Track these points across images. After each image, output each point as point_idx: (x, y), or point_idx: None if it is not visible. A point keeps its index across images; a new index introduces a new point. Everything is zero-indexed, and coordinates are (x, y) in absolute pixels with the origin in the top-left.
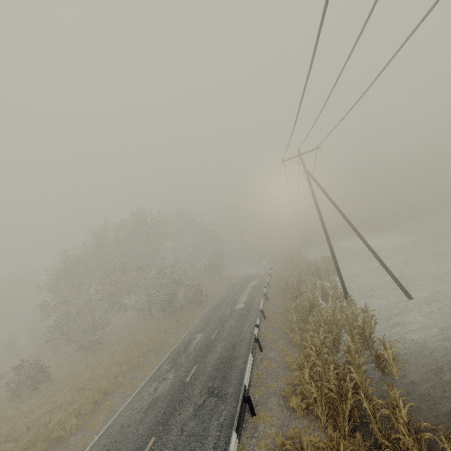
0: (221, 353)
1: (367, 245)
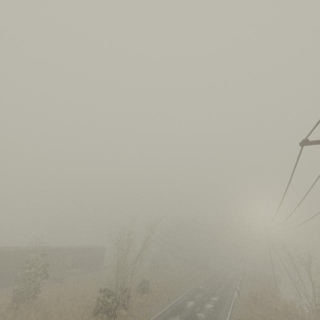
0: (226, 285)
1: (286, 270)
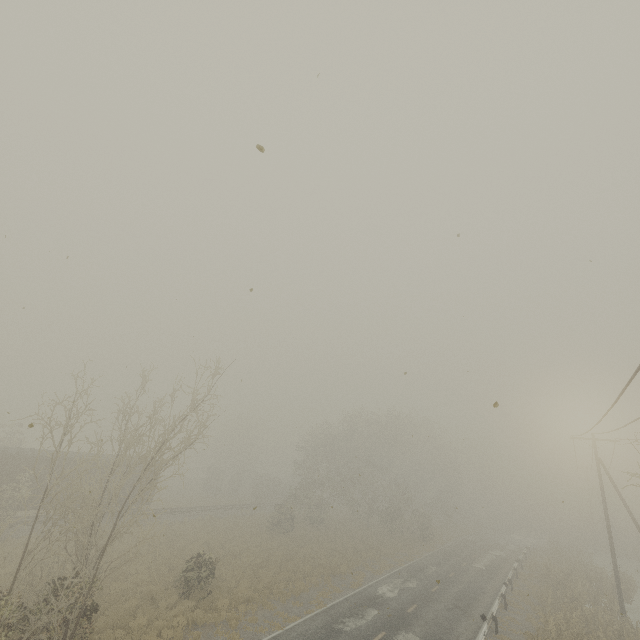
0: (462, 590)
1: None
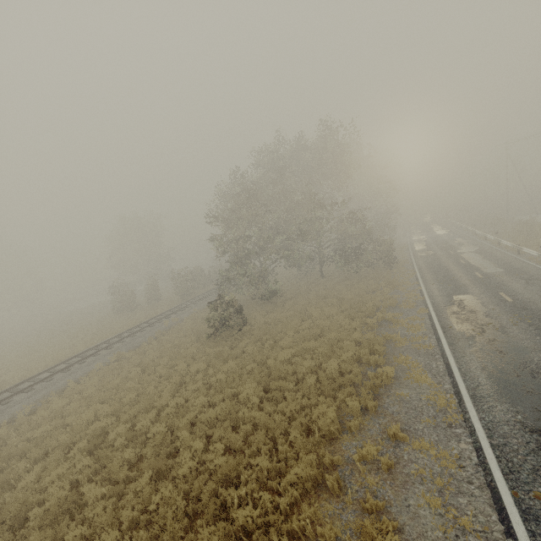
0: None
1: None
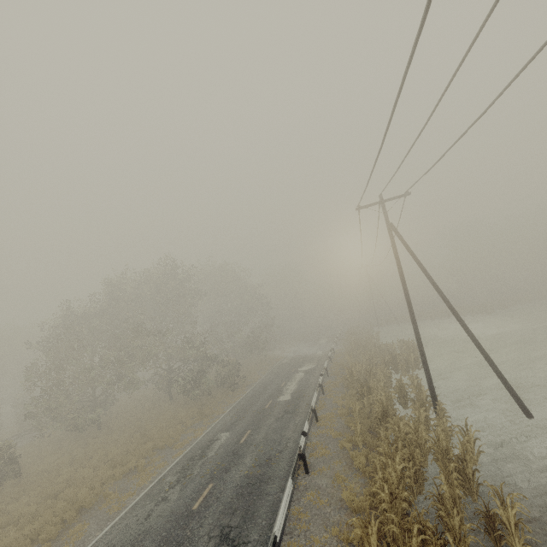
0: (250, 468)
1: (469, 333)
